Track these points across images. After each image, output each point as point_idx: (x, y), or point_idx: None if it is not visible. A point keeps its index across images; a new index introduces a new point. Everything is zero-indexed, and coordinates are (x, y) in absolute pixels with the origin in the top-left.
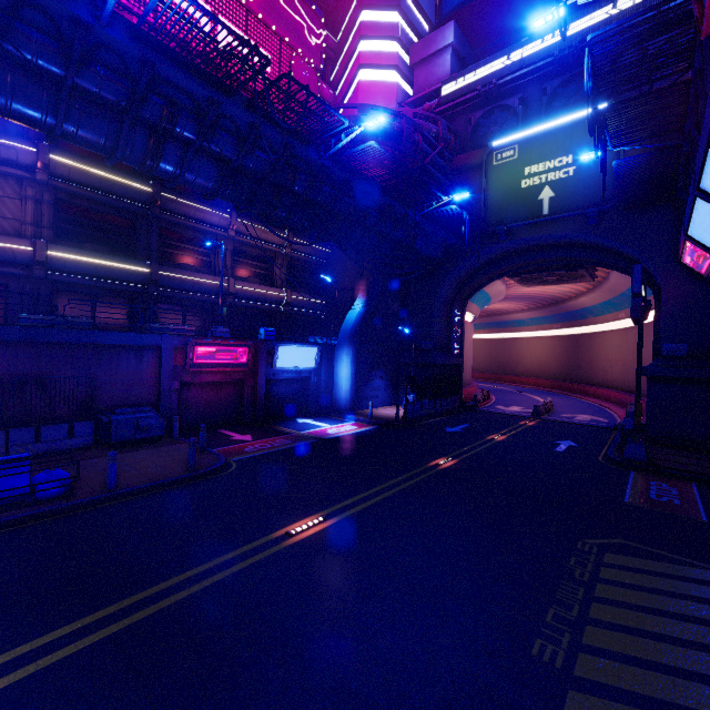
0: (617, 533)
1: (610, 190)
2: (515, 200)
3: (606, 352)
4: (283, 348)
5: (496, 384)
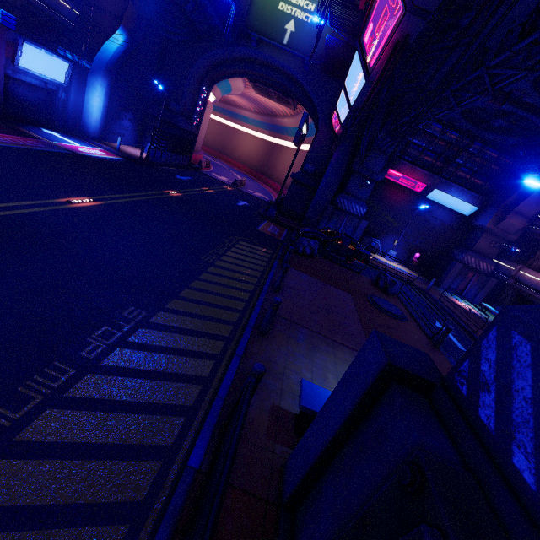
0: (248, 237)
1: (323, 51)
2: (271, 16)
3: (285, 161)
4: (28, 47)
5: (216, 160)
